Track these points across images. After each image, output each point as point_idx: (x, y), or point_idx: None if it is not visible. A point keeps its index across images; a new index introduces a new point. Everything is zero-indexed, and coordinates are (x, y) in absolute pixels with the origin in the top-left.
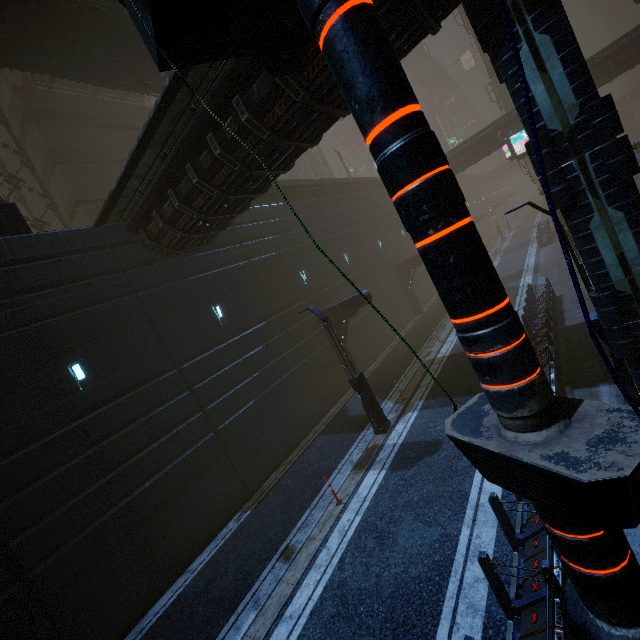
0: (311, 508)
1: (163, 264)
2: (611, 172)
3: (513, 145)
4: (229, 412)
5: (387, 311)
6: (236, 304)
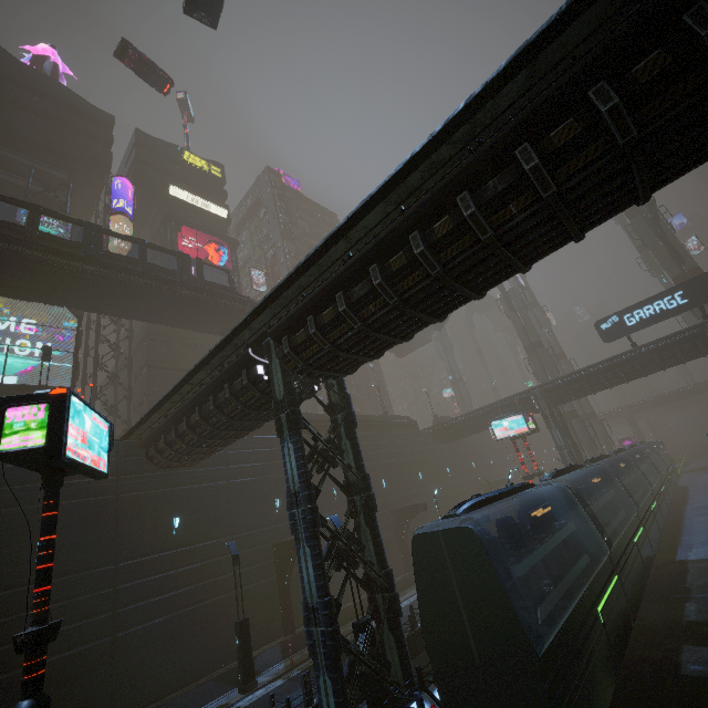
0: None
1: (151, 475)
2: (306, 524)
3: (494, 429)
4: (136, 621)
5: None
6: (197, 518)
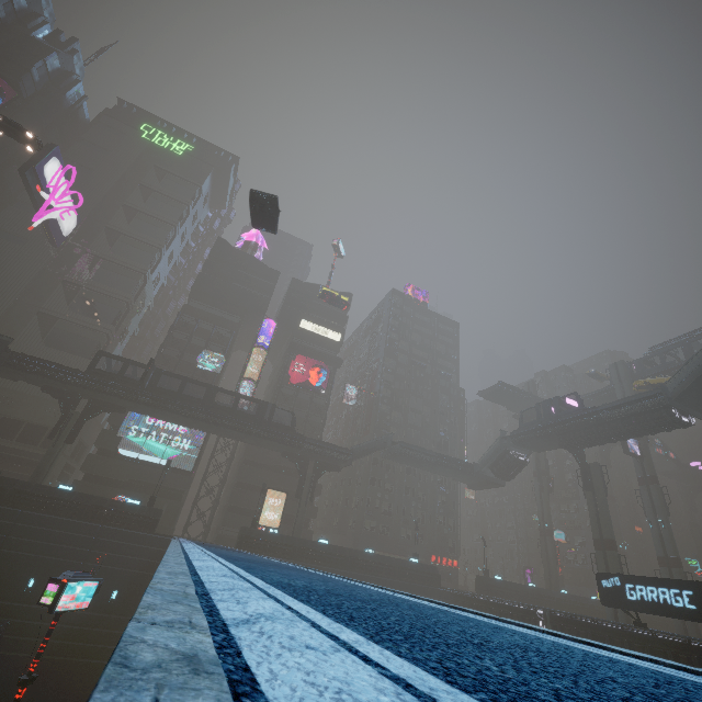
0: None
1: None
2: None
3: None
4: None
5: None
6: None
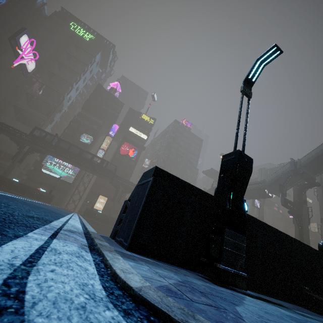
0: None
1: None
2: None
3: None
4: None
5: None
6: None
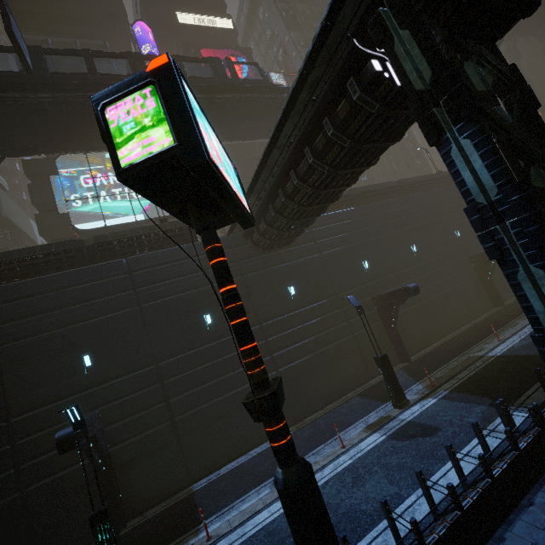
0: (325, 444)
1: (260, 257)
2: (528, 238)
3: None
4: (288, 361)
5: (455, 300)
6: (305, 285)
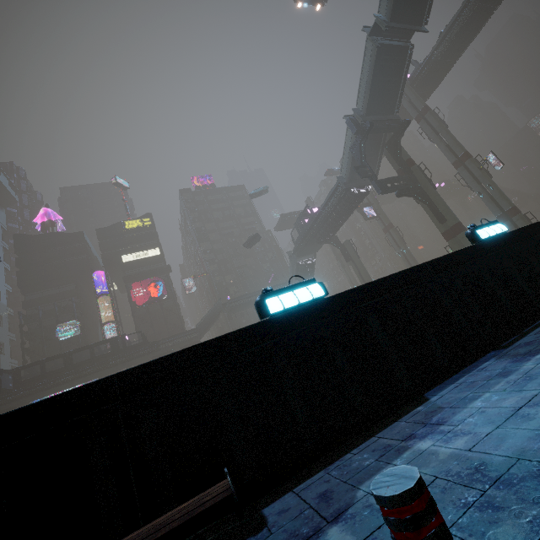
0: None
1: None
2: None
3: None
4: None
5: None
6: None
